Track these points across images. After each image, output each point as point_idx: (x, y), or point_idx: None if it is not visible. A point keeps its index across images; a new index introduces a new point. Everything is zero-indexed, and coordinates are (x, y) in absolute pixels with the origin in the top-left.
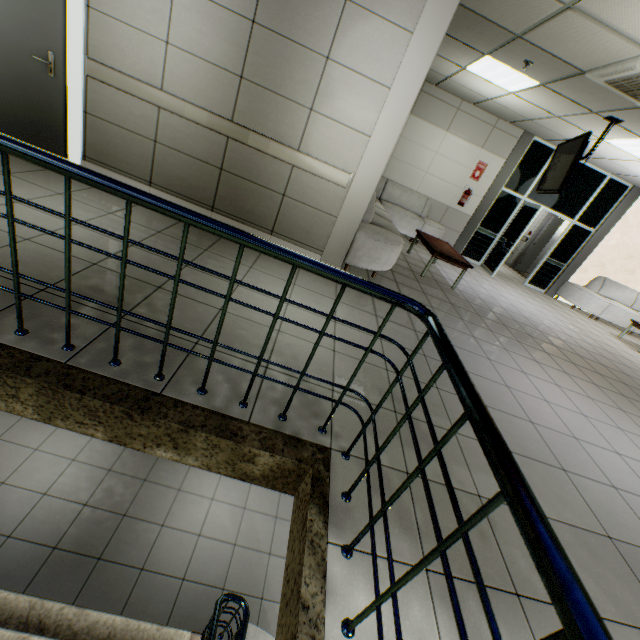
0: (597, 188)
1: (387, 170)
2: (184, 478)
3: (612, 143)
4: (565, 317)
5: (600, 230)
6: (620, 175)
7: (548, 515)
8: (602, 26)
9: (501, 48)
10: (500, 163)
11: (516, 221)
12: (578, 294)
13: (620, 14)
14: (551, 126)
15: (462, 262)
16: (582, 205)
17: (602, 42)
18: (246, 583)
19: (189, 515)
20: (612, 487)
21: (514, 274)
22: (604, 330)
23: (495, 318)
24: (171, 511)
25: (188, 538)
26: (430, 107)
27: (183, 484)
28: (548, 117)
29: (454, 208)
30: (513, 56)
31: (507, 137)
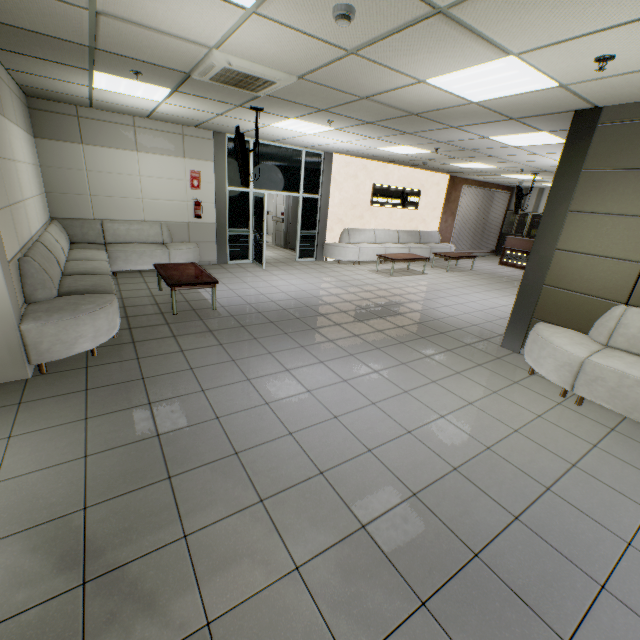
0: (302, 162)
1: (96, 211)
2: None
3: (278, 126)
4: (333, 276)
5: (323, 194)
6: (310, 147)
7: (300, 562)
8: (148, 29)
9: (95, 62)
10: (211, 166)
11: (256, 212)
12: (337, 251)
13: (146, 15)
14: (226, 123)
15: (205, 282)
16: (299, 179)
17: (167, 44)
18: None
19: None
20: (368, 452)
21: (288, 254)
22: (366, 270)
23: (262, 319)
24: None
25: None
26: (102, 131)
27: None
28: (215, 116)
29: (195, 222)
30: (116, 68)
31: (202, 141)
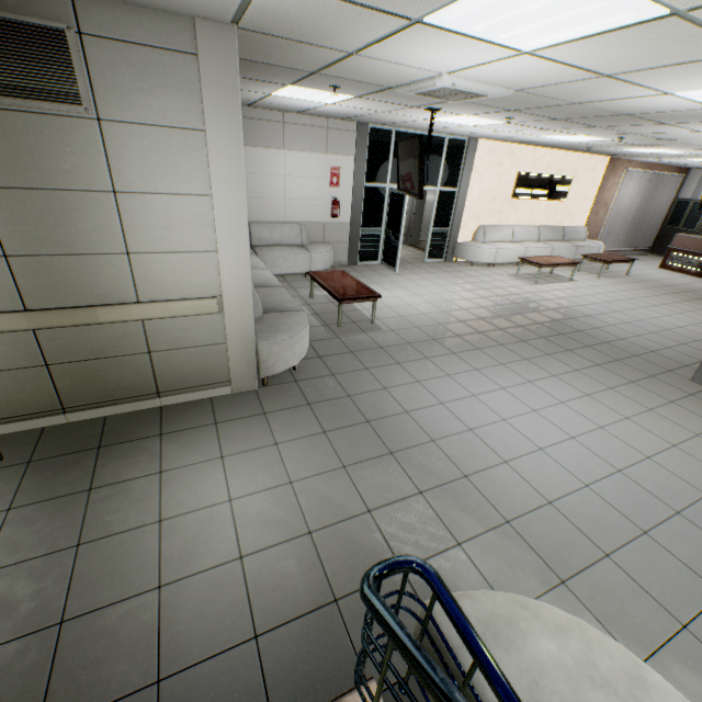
0: None
1: None
2: (160, 502)
3: None
4: None
5: None
6: None
7: None
8: None
9: None
10: None
11: None
12: None
13: None
14: None
15: None
16: None
17: None
18: (365, 568)
19: (203, 543)
20: None
21: None
22: None
23: None
24: (164, 558)
25: (223, 575)
26: None
27: (163, 511)
28: None
29: None
30: None
31: None
